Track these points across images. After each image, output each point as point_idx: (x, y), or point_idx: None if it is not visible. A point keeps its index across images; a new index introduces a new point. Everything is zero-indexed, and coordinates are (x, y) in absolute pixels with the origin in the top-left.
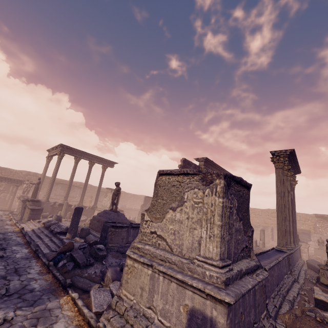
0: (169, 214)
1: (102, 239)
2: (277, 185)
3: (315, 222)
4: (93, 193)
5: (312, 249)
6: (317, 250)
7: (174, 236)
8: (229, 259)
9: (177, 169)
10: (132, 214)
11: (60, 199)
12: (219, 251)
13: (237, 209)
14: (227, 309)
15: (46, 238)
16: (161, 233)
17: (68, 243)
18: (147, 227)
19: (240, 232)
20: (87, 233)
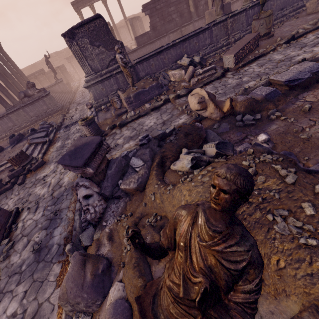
0: None
1: None
2: None
3: None
4: None
5: None
6: None
7: None
8: (98, 70)
9: None
10: None
11: None
12: (84, 72)
13: (91, 43)
14: (87, 89)
15: None
16: None
17: None
18: None
19: (103, 53)
20: None
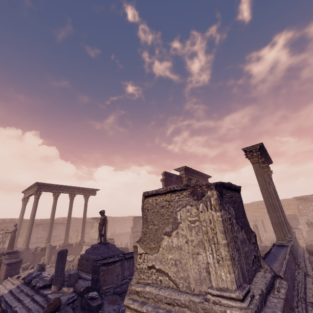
0: (165, 241)
1: (94, 283)
2: (258, 179)
3: (297, 205)
4: (78, 226)
5: (304, 233)
6: (309, 233)
7: (176, 267)
8: (245, 280)
9: (162, 188)
10: (124, 239)
11: (42, 241)
12: (234, 278)
13: (235, 217)
14: None
15: (27, 298)
16: (161, 267)
17: (54, 300)
18: (143, 262)
19: (245, 242)
20: (76, 279)
